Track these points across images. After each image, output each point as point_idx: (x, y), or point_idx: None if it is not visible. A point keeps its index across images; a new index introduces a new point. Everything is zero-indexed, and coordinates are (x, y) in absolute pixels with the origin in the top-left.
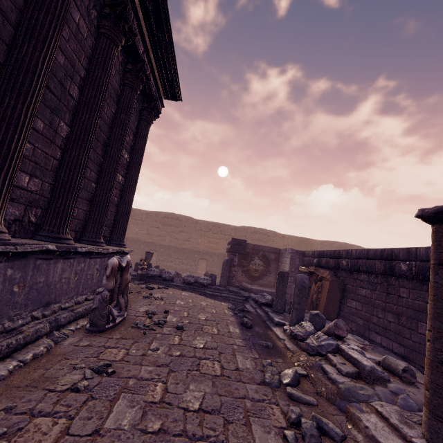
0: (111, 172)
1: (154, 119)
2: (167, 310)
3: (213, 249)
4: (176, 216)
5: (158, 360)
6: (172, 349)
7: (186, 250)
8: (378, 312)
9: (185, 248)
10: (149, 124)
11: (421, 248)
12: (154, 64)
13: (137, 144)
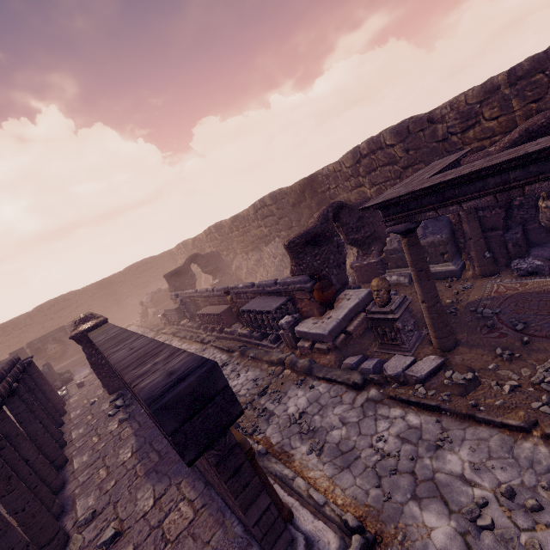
0: None
1: None
2: None
3: None
4: None
5: None
6: None
7: None
8: None
9: None
10: None
11: None
12: None
13: None
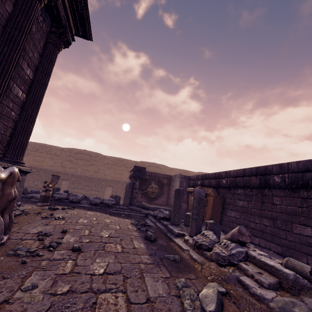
0: (1, 73)
1: (62, 46)
2: (64, 229)
3: (118, 179)
4: (88, 152)
5: (26, 310)
6: (57, 282)
7: (95, 178)
8: (255, 218)
9: (94, 177)
10: (58, 49)
11: (292, 163)
12: None
13: (43, 64)
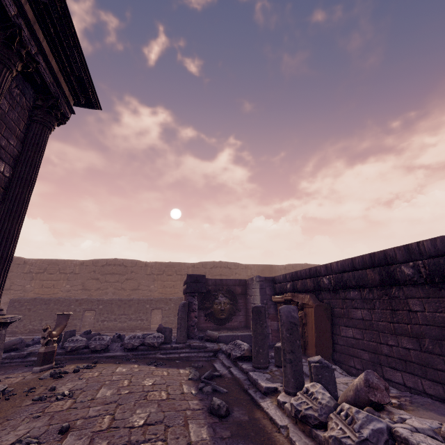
0: None
1: (55, 123)
2: (65, 426)
3: (169, 294)
4: (120, 261)
5: None
6: None
7: (134, 301)
8: (387, 338)
9: (132, 299)
10: (48, 128)
11: (424, 242)
12: (48, 48)
13: (25, 153)
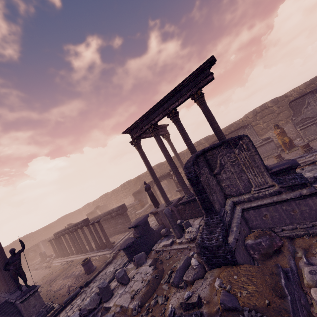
0: None
1: None
2: None
3: None
4: None
5: None
6: None
7: None
8: None
9: None
10: None
11: None
12: None
13: None
